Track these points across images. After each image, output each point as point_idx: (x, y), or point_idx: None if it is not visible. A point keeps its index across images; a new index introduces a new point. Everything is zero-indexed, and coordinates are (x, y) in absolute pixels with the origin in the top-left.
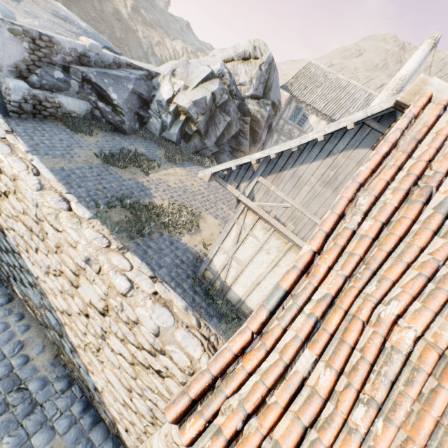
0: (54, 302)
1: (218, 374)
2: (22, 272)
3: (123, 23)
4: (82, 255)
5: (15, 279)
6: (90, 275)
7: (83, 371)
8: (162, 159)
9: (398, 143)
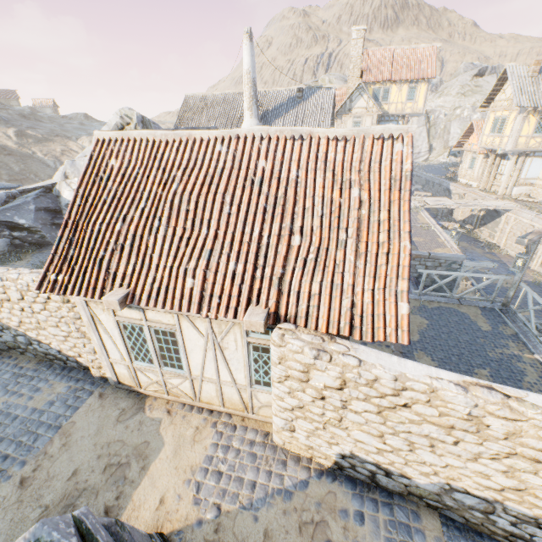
0: (14, 325)
1: (46, 271)
2: None
3: (15, 155)
4: None
5: None
6: (7, 285)
7: (50, 350)
8: None
9: (91, 164)
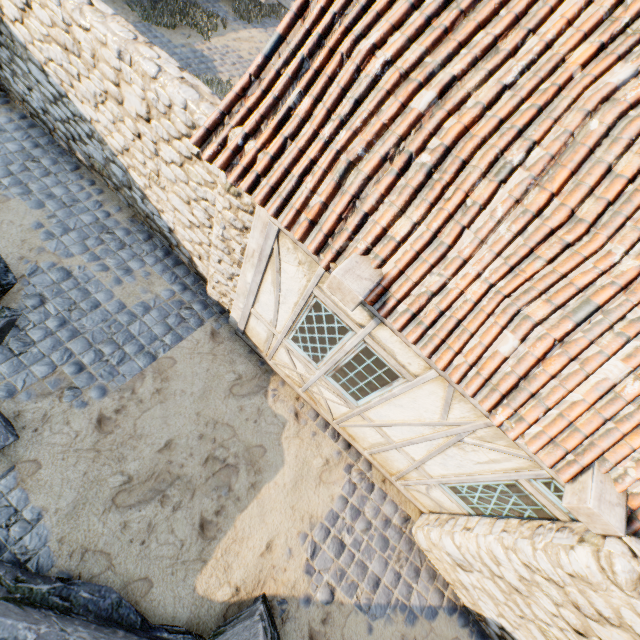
0: (113, 146)
1: (224, 110)
2: (77, 124)
3: None
4: (114, 51)
5: (75, 140)
6: (127, 75)
7: (157, 218)
8: (230, 15)
9: None
